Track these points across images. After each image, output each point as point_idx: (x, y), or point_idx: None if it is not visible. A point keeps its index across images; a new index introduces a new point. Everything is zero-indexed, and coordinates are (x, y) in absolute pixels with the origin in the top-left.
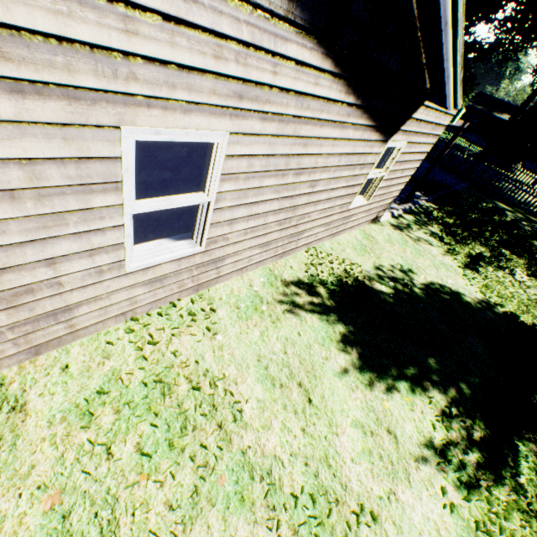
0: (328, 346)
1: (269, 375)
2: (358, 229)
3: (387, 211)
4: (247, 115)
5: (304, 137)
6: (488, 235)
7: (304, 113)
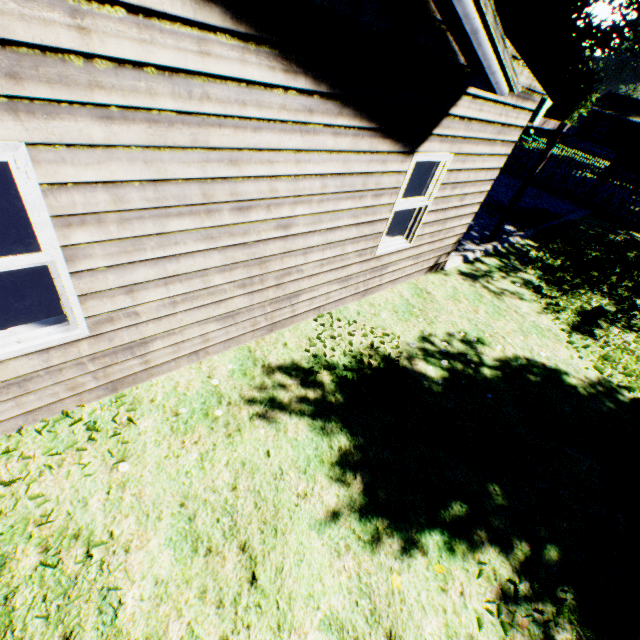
0: (313, 472)
1: (193, 531)
2: (407, 282)
3: (457, 255)
4: (56, 110)
5: (225, 148)
6: (616, 280)
7: (204, 107)
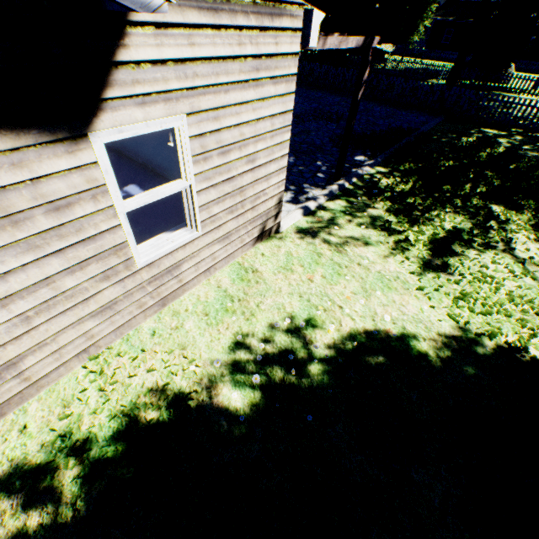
0: None
1: None
2: (231, 264)
3: (297, 209)
4: None
5: None
6: (470, 187)
7: None
